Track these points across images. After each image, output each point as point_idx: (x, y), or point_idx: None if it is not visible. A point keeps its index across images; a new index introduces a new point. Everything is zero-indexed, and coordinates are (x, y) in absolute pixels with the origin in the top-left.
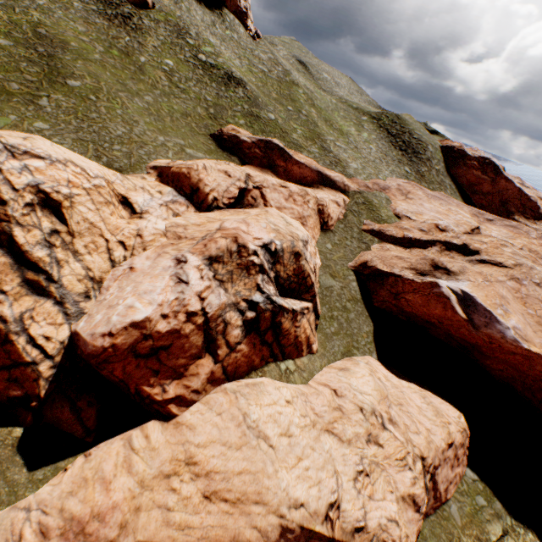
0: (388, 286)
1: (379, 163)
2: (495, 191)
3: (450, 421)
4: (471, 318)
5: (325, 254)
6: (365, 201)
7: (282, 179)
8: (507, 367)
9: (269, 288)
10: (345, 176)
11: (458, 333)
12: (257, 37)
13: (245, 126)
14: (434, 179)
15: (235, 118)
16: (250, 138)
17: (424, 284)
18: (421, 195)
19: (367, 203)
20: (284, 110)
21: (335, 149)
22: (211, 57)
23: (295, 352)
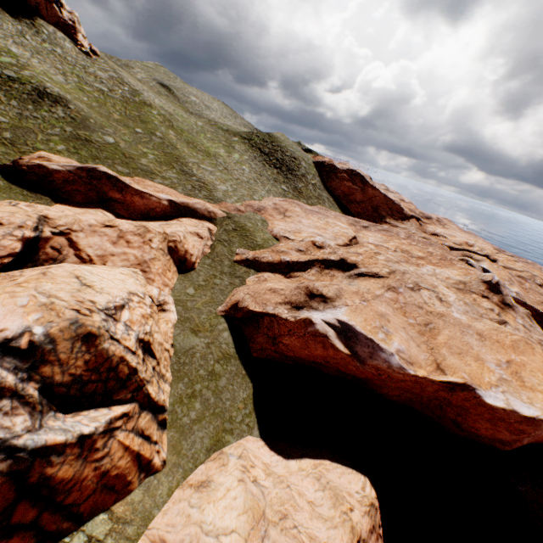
0: (265, 329)
1: (255, 183)
2: (367, 199)
3: (352, 503)
4: (355, 350)
5: (185, 303)
6: (236, 226)
7: (122, 215)
8: (403, 392)
9: (13, 422)
10: (212, 201)
11: (347, 369)
12: (93, 54)
13: (66, 152)
14: (312, 193)
15: (50, 142)
16: (64, 166)
17: (298, 323)
18: (299, 211)
19: (239, 229)
20: (131, 132)
21: (200, 172)
22: (10, 68)
23: (109, 497)
